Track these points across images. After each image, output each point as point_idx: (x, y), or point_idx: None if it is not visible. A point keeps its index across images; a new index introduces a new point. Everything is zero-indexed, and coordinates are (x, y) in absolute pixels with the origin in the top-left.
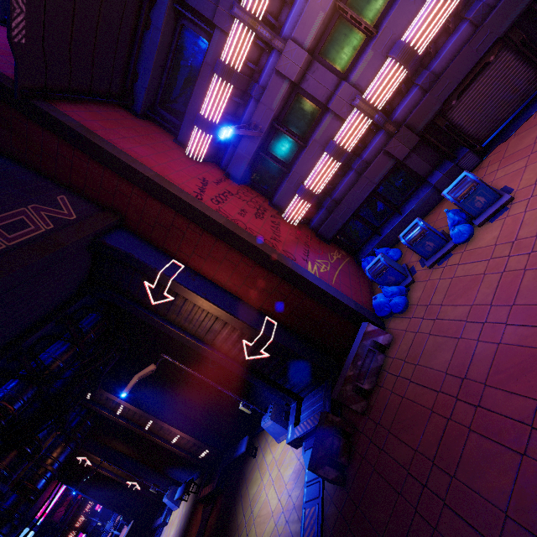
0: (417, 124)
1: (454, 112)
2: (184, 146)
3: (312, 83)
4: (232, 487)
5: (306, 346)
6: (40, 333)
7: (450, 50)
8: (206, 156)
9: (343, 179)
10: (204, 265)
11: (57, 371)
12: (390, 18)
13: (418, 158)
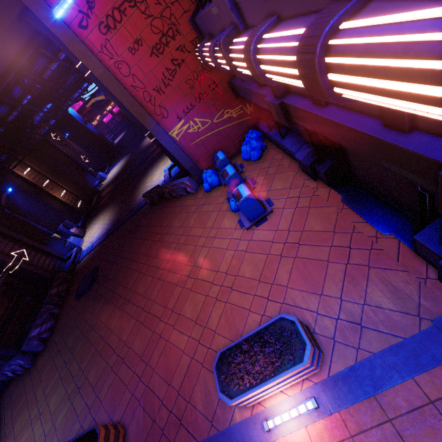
0: (292, 115)
1: None
2: None
3: None
4: None
5: None
6: (28, 55)
7: None
8: None
9: None
10: None
11: (47, 82)
12: None
13: None
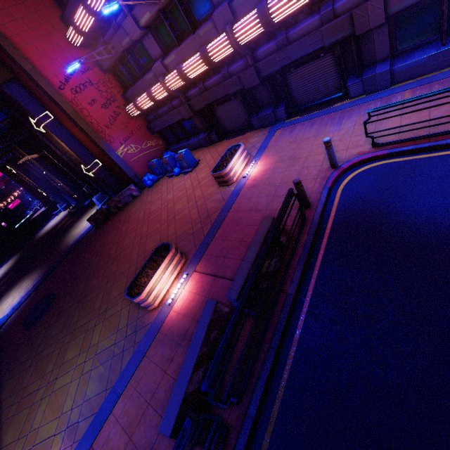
0: (194, 107)
1: (216, 110)
2: (67, 26)
3: (148, 44)
4: (81, 214)
5: (114, 179)
6: None
7: (213, 82)
8: (83, 43)
9: (163, 106)
10: (64, 122)
11: None
12: (183, 46)
13: (198, 121)
